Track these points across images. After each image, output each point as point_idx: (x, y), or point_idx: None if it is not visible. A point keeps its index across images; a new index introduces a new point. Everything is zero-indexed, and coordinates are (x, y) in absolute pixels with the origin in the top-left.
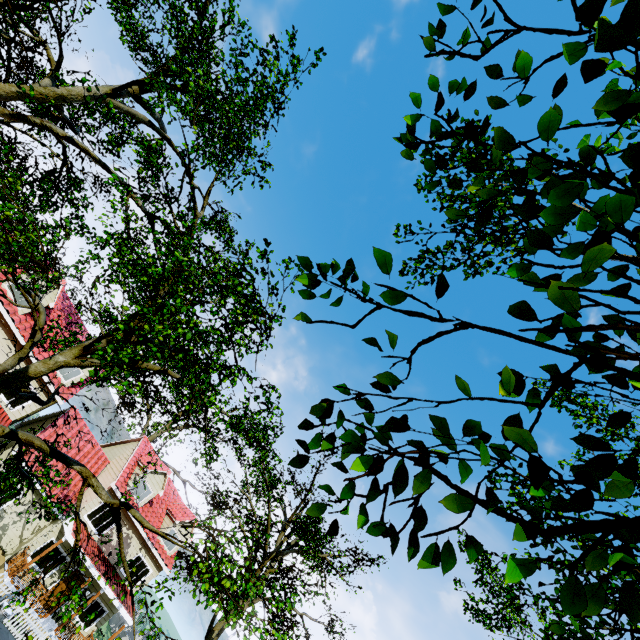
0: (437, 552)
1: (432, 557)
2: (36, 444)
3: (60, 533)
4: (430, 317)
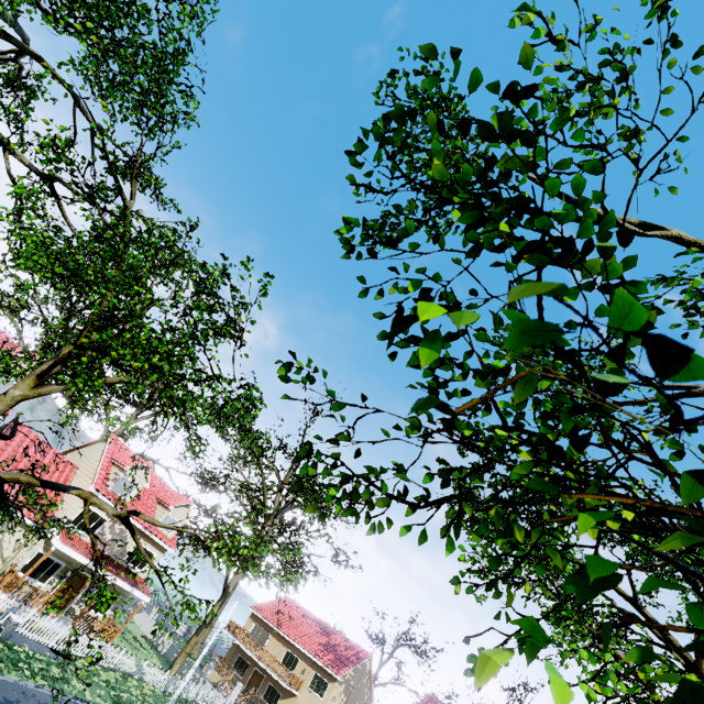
0: (374, 525)
1: (372, 528)
2: (23, 480)
3: (46, 544)
4: (362, 407)
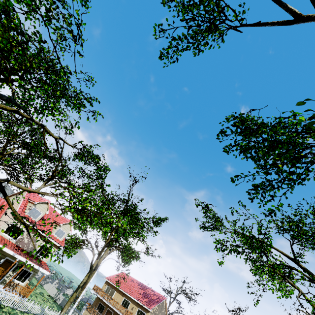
0: None
1: None
2: None
3: None
4: None
